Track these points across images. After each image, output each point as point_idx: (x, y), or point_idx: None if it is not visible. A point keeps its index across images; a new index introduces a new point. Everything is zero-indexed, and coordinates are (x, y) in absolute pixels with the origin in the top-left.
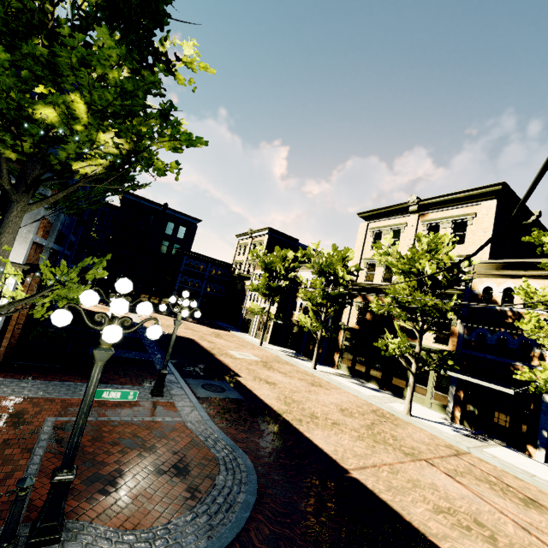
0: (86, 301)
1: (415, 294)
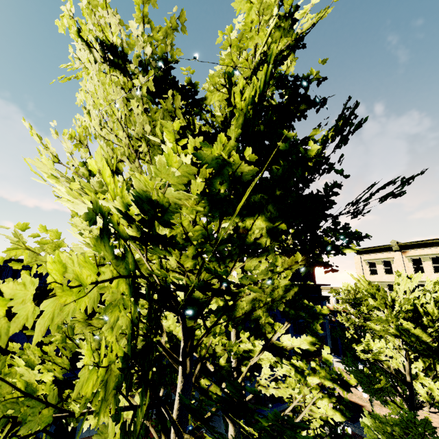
0: None
1: None
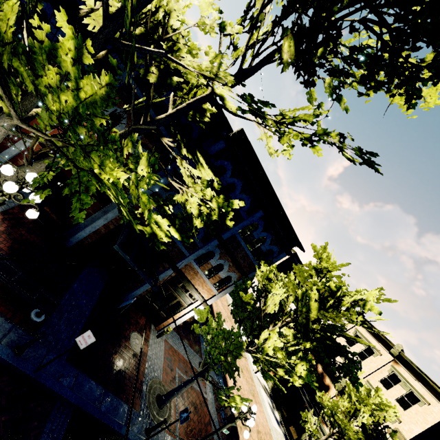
0: (244, 410)
1: (346, 421)
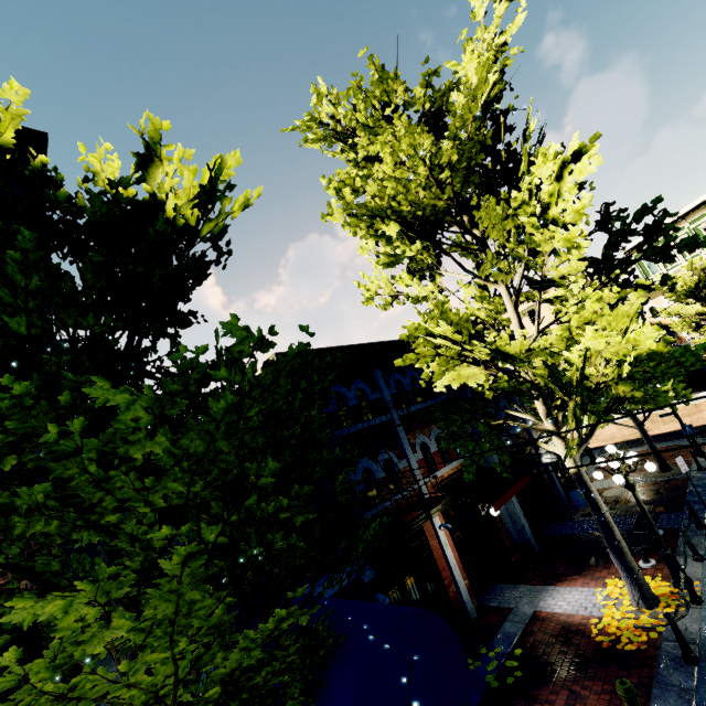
0: None
1: None
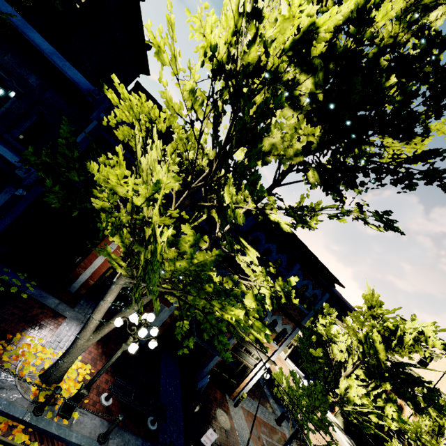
0: None
1: (435, 441)
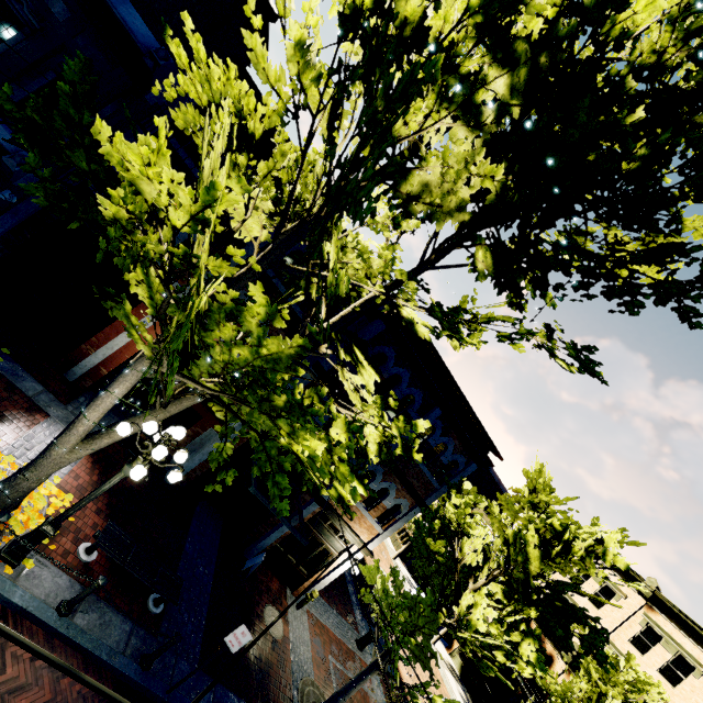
0: None
1: None
